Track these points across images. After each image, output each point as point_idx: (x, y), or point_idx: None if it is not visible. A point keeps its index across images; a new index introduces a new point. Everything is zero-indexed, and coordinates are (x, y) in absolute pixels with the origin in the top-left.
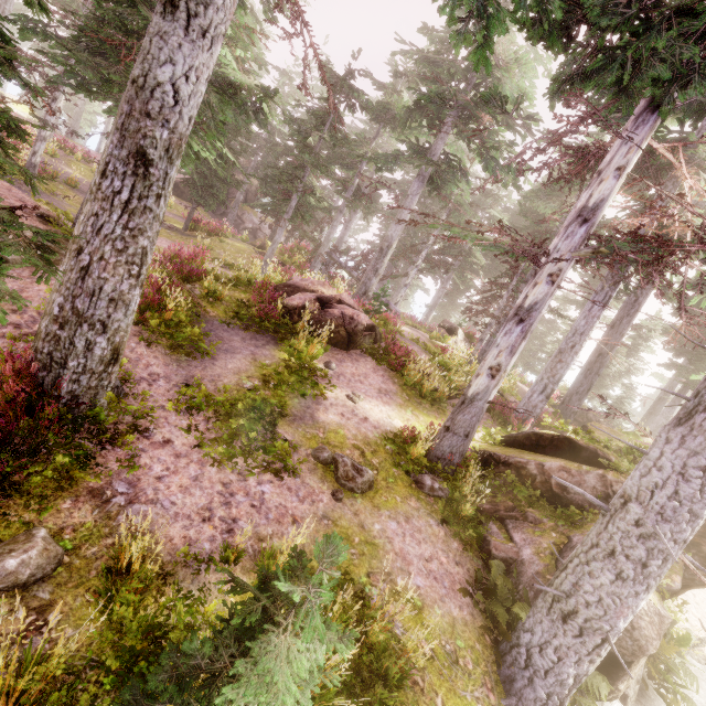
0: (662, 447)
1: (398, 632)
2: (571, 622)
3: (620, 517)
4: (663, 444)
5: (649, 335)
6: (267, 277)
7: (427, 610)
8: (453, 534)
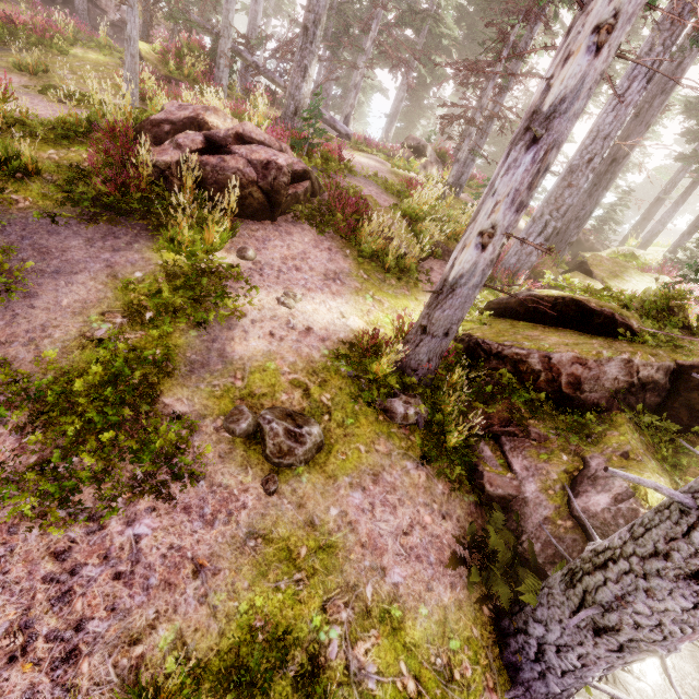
0: None
1: (371, 685)
2: (608, 638)
3: None
4: None
5: (659, 116)
6: (127, 110)
7: (409, 619)
8: (437, 474)
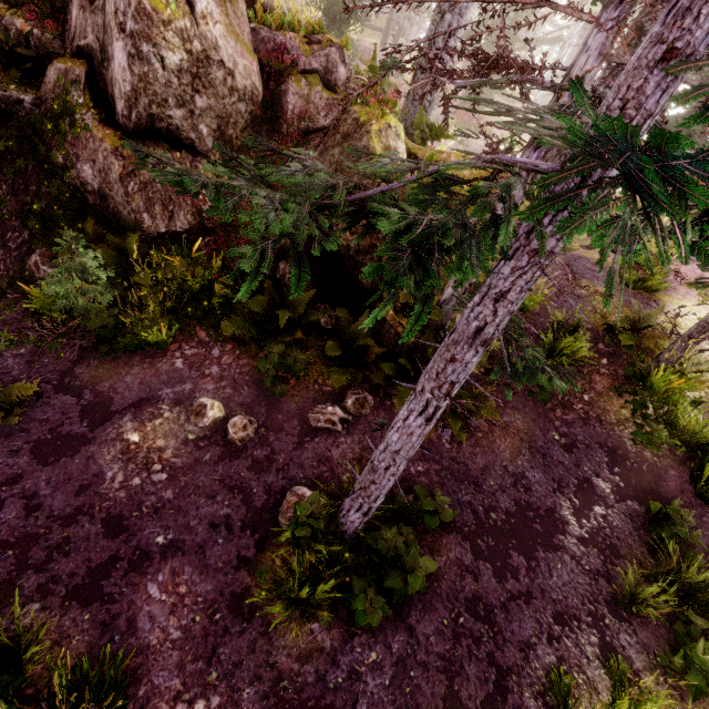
0: None
1: None
2: None
3: None
4: None
5: None
6: None
7: None
8: None
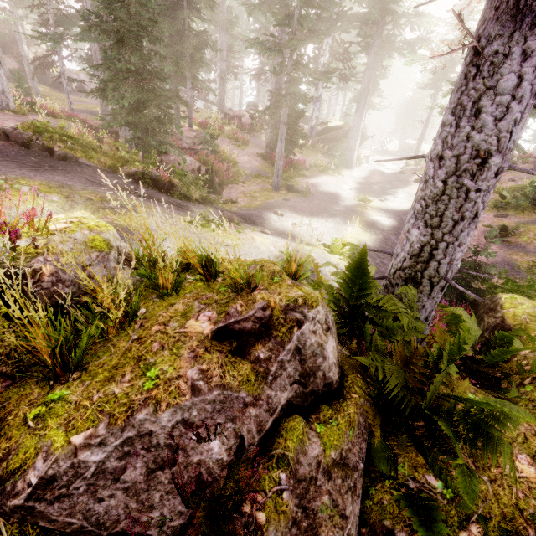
0: (355, 117)
1: None
2: (351, 151)
3: (353, 131)
4: (355, 116)
5: None
6: (216, 117)
7: None
8: (325, 156)
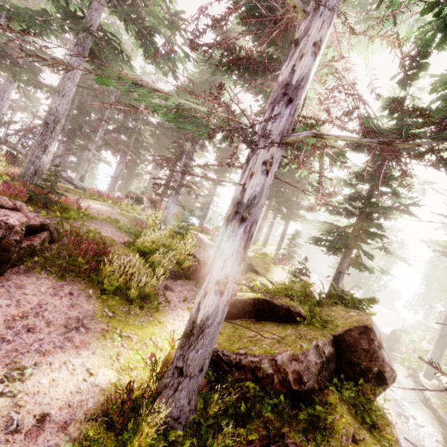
0: None
1: None
2: None
3: None
4: None
5: None
6: None
7: None
8: None
